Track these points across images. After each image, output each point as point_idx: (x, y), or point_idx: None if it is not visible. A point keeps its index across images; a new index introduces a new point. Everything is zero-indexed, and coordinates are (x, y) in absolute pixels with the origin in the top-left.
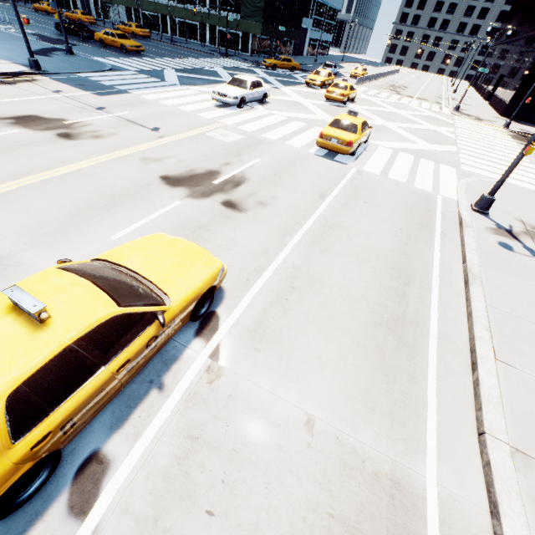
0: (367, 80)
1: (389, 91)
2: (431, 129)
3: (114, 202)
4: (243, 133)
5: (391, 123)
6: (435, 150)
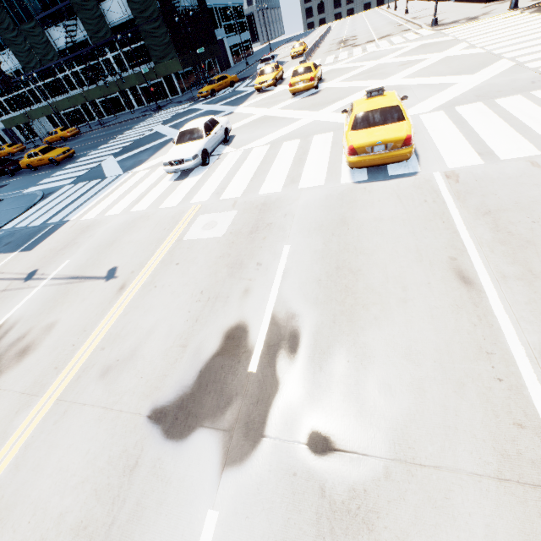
0: (312, 52)
1: (344, 49)
2: (443, 58)
3: None
4: (232, 204)
5: (391, 78)
6: (489, 77)
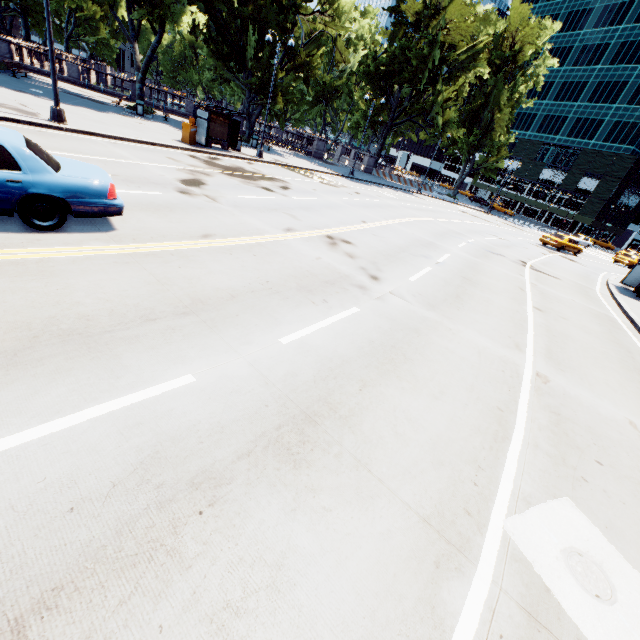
0: None
1: None
2: None
3: None
4: None
5: None
6: None
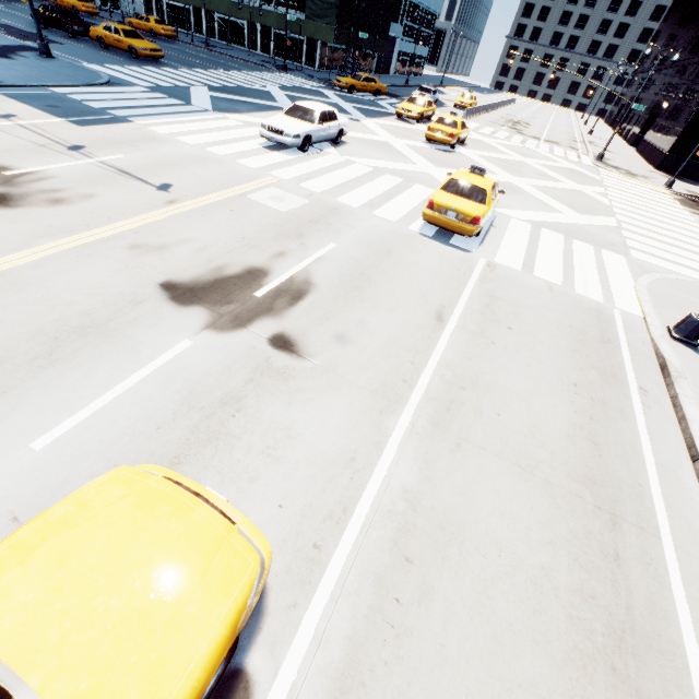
0: (477, 112)
1: (508, 129)
2: (575, 190)
3: (58, 348)
4: (308, 194)
5: (520, 179)
6: (589, 224)
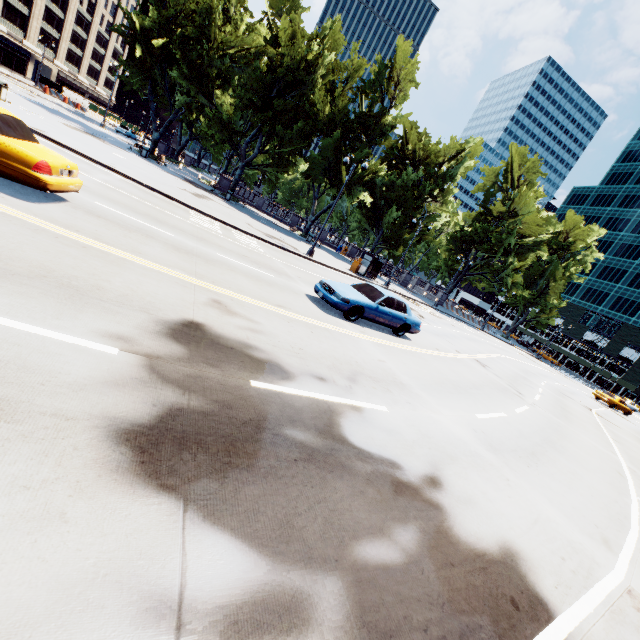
0: None
1: None
2: None
3: None
4: None
5: None
6: None
